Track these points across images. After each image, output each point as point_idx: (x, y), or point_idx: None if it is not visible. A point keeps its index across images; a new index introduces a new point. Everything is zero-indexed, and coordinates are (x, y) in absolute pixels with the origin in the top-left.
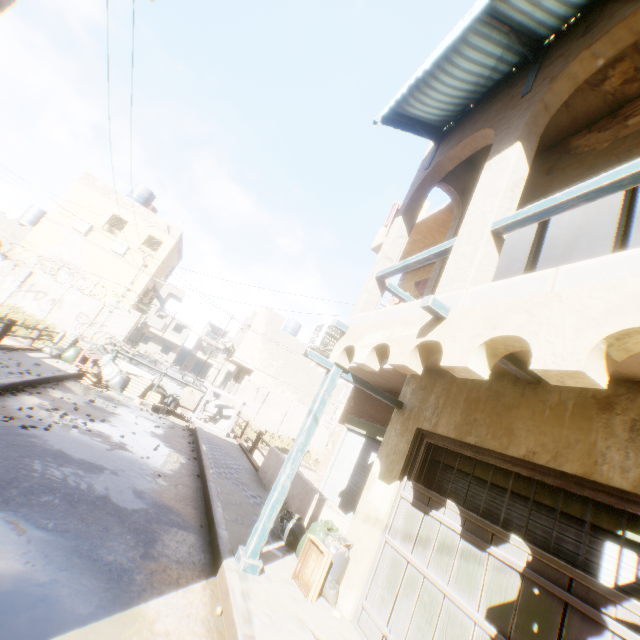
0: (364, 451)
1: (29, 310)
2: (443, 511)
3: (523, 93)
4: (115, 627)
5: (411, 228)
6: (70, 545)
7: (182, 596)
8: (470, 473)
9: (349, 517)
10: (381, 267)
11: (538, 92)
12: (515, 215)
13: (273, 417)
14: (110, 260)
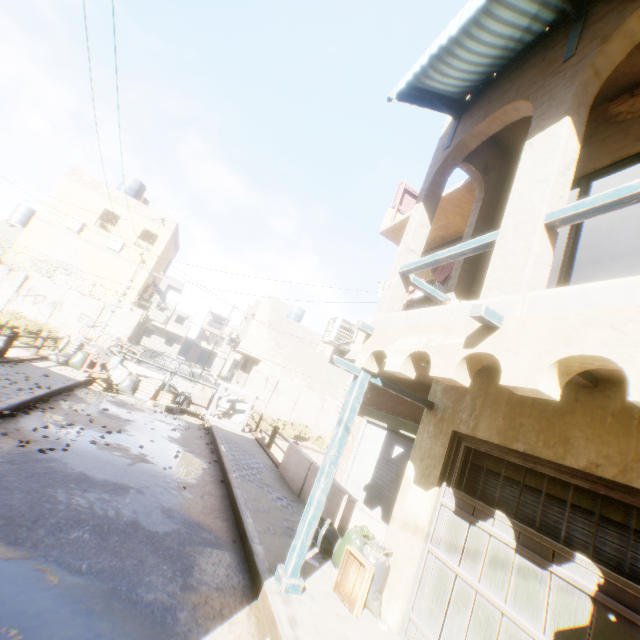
0: (387, 444)
1: (29, 315)
2: (492, 522)
3: (565, 57)
4: None
5: (433, 215)
6: (107, 588)
7: (229, 630)
8: (517, 480)
9: (377, 512)
10: (404, 261)
11: (586, 55)
12: (575, 206)
13: (284, 405)
14: (106, 258)
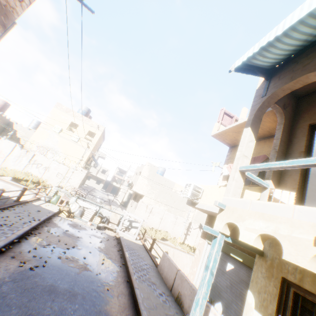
0: (222, 260)
1: (34, 173)
2: None
3: None
4: None
5: (256, 134)
6: None
7: None
8: None
9: (218, 305)
10: (241, 163)
11: None
12: None
13: (155, 220)
14: (71, 145)
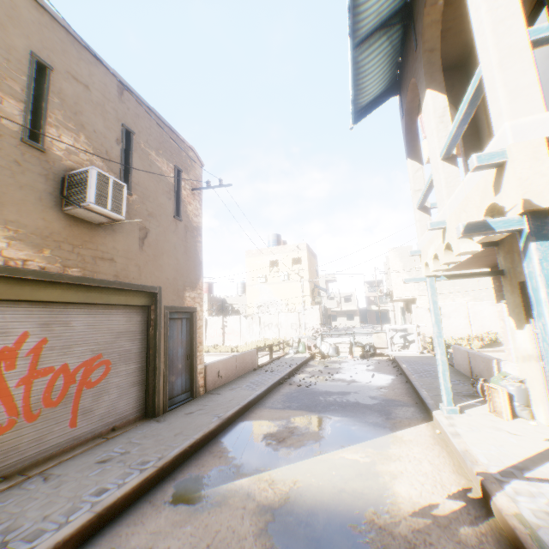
0: None
1: (270, 337)
2: None
3: (414, 48)
4: (384, 439)
5: (421, 159)
6: (351, 420)
7: (414, 429)
8: None
9: None
10: (416, 200)
11: (419, 47)
12: (443, 147)
13: (458, 324)
14: (284, 287)
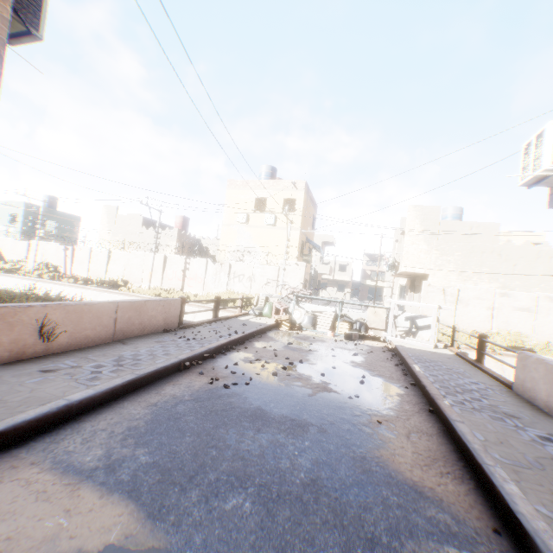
0: None
1: (239, 291)
2: None
3: None
4: None
5: None
6: None
7: None
8: None
9: None
10: None
11: None
12: None
13: (476, 315)
14: (268, 233)
